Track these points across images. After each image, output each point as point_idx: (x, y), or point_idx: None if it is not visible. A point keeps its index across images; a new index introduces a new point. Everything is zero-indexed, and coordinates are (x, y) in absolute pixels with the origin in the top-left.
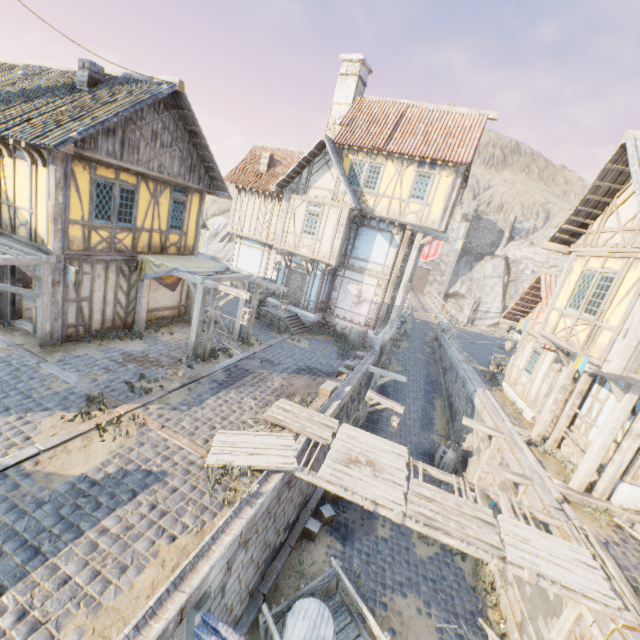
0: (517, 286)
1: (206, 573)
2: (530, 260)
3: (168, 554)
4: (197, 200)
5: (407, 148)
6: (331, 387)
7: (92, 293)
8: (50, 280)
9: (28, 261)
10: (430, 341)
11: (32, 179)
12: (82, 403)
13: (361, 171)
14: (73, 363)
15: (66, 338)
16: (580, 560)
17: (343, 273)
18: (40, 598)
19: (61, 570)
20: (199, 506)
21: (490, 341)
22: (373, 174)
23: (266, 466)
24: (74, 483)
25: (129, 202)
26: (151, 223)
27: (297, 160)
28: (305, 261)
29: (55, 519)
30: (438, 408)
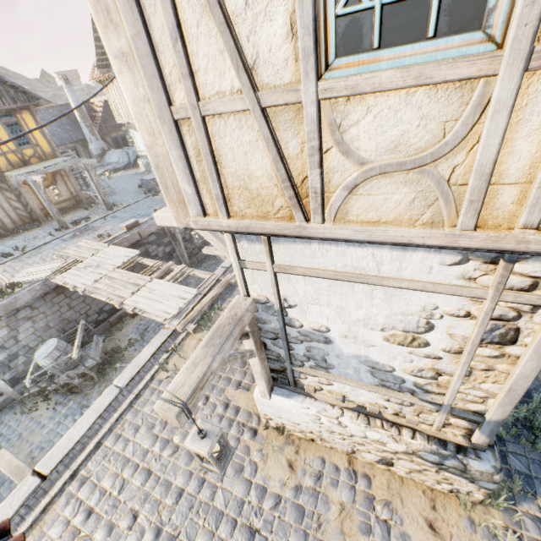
0: None
1: None
2: None
3: None
4: (29, 116)
5: None
6: (129, 223)
7: None
8: None
9: None
10: None
11: None
12: None
13: None
14: None
15: None
16: (181, 296)
17: None
18: None
19: None
20: None
21: None
22: None
23: (31, 279)
24: None
25: None
26: None
27: None
28: None
29: None
30: None
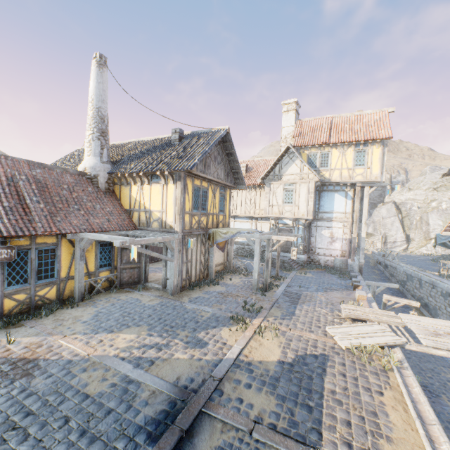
0: (410, 219)
1: (432, 411)
2: (413, 200)
3: (389, 402)
4: (228, 193)
5: (344, 139)
6: (364, 293)
7: (192, 256)
8: (177, 250)
9: (170, 238)
10: (374, 265)
11: (163, 193)
12: (229, 321)
13: (315, 158)
14: (198, 301)
15: (181, 288)
16: None
17: (316, 224)
18: (346, 434)
19: (337, 416)
20: (370, 372)
21: (418, 258)
22: (324, 158)
23: (385, 343)
24: (280, 365)
25: (205, 198)
26: (212, 209)
27: (263, 164)
28: (292, 220)
29: (295, 386)
30: (415, 310)
